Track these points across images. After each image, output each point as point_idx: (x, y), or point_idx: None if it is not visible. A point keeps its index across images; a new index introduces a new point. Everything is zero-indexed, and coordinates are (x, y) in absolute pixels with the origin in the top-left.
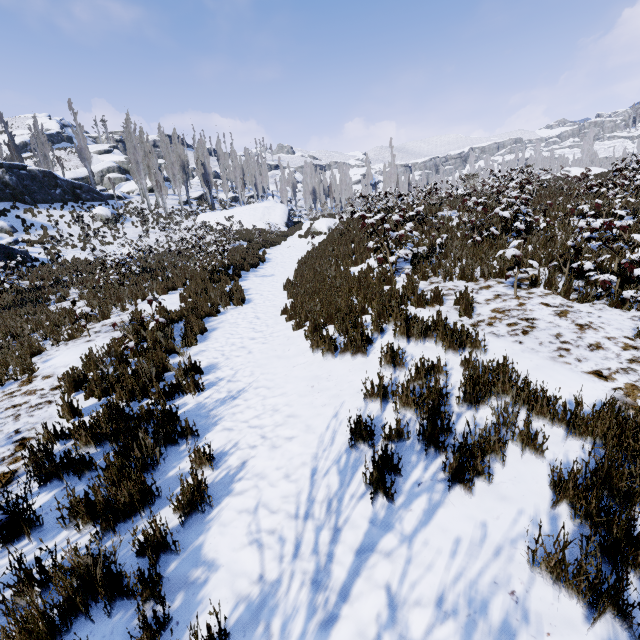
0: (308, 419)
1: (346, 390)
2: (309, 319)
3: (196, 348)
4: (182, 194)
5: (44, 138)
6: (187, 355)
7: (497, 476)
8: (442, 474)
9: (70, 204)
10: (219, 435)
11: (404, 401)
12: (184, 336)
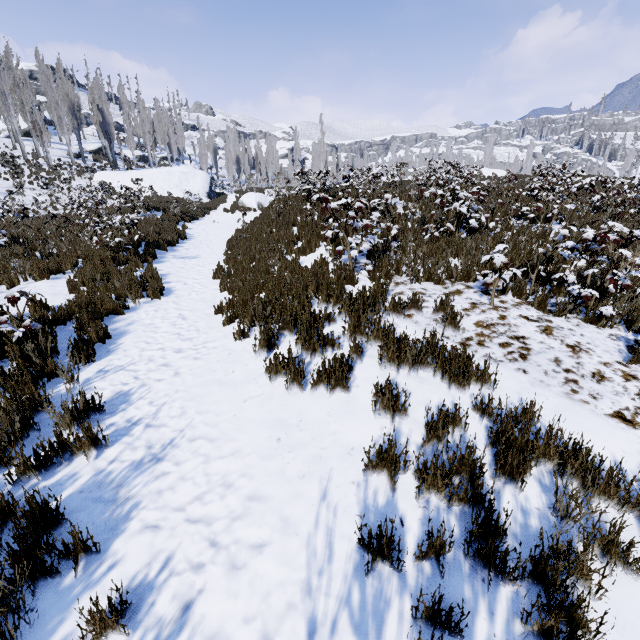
0: (282, 505)
1: (330, 449)
2: (261, 331)
3: (94, 366)
4: (72, 144)
5: None
6: (79, 380)
7: (591, 617)
8: (518, 624)
9: None
10: (136, 543)
11: (429, 482)
12: (74, 349)
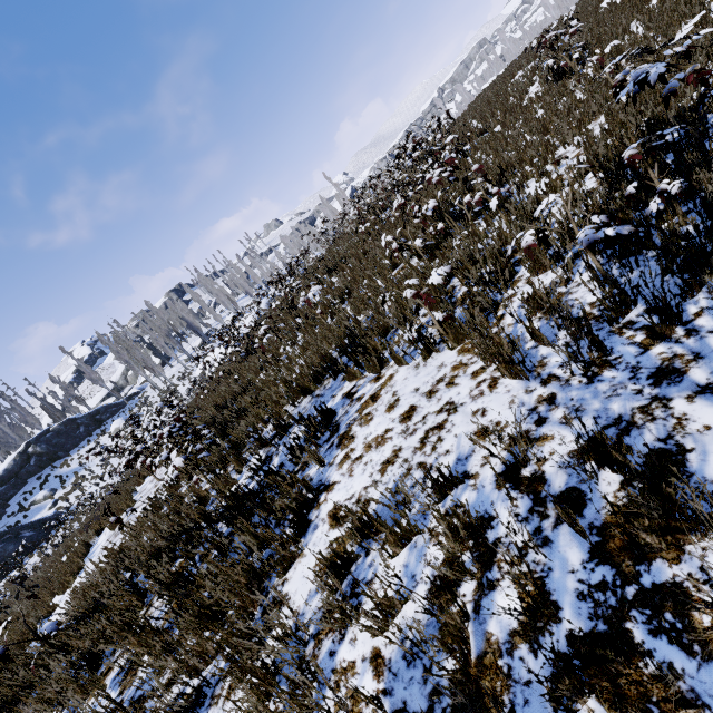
0: None
1: None
2: None
3: None
4: (188, 349)
5: (65, 384)
6: None
7: None
8: None
9: (95, 433)
10: None
11: None
12: None
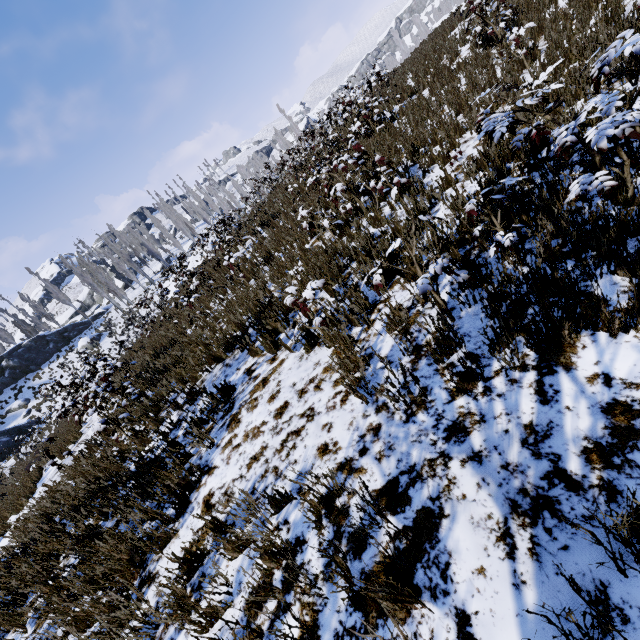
0: None
1: None
2: None
3: None
4: (150, 273)
5: (34, 302)
6: None
7: None
8: None
9: (64, 349)
10: None
11: None
12: None
